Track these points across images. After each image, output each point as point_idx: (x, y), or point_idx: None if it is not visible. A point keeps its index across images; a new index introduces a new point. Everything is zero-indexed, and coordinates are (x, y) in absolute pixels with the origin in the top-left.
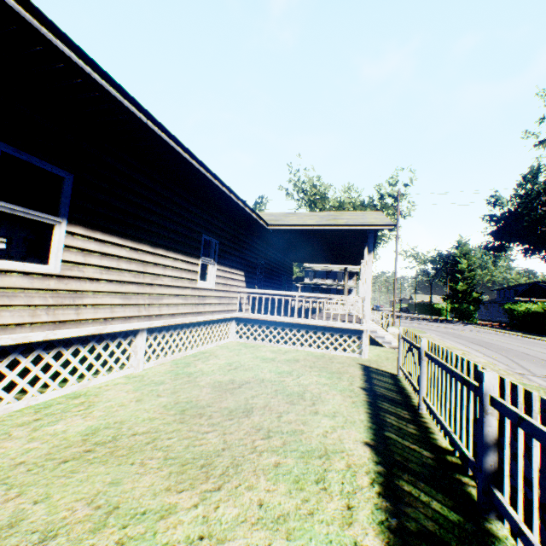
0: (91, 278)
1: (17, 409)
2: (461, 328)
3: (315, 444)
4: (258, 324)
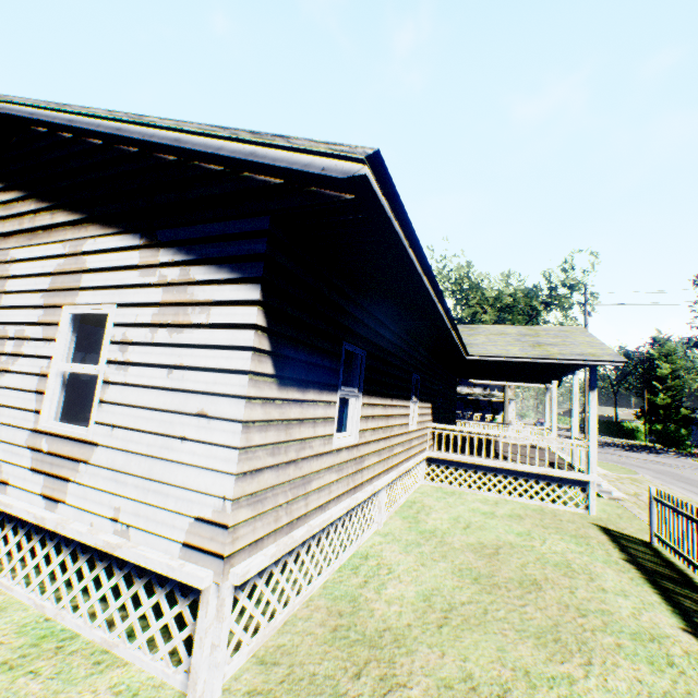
0: (367, 441)
1: (336, 569)
2: (675, 462)
3: (633, 626)
4: (453, 466)
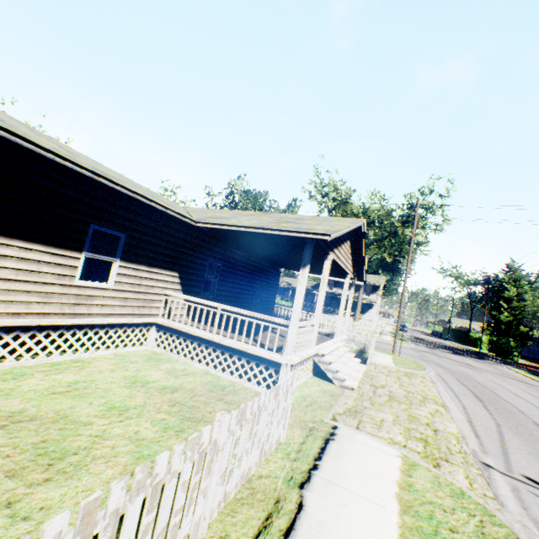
0: None
1: None
2: (485, 367)
3: None
4: (176, 334)
